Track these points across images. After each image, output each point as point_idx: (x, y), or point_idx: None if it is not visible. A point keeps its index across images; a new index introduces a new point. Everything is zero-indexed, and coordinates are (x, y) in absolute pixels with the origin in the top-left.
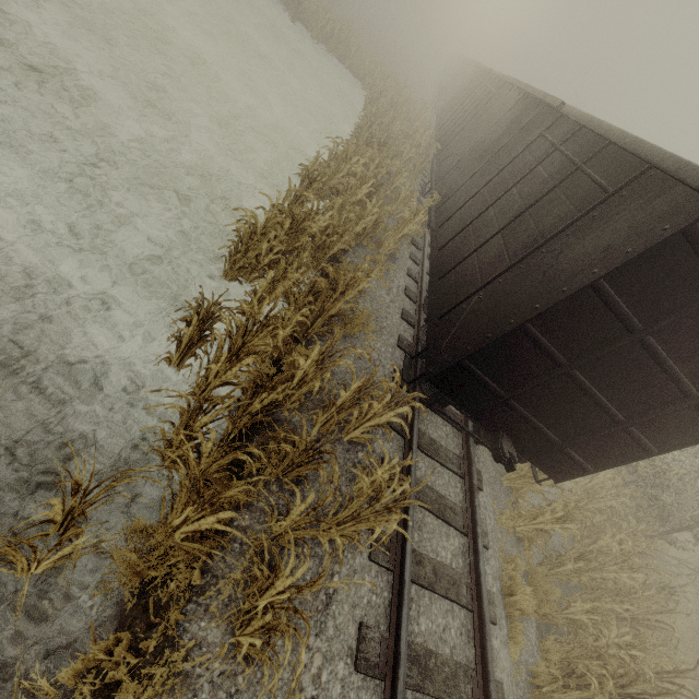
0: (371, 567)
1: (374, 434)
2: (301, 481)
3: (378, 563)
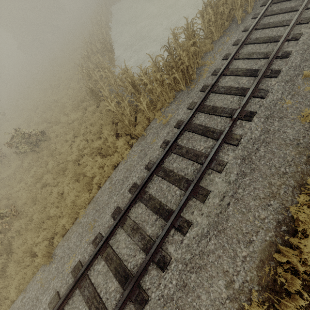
0: (252, 20)
1: (261, 0)
2: (234, 20)
3: (254, 18)
